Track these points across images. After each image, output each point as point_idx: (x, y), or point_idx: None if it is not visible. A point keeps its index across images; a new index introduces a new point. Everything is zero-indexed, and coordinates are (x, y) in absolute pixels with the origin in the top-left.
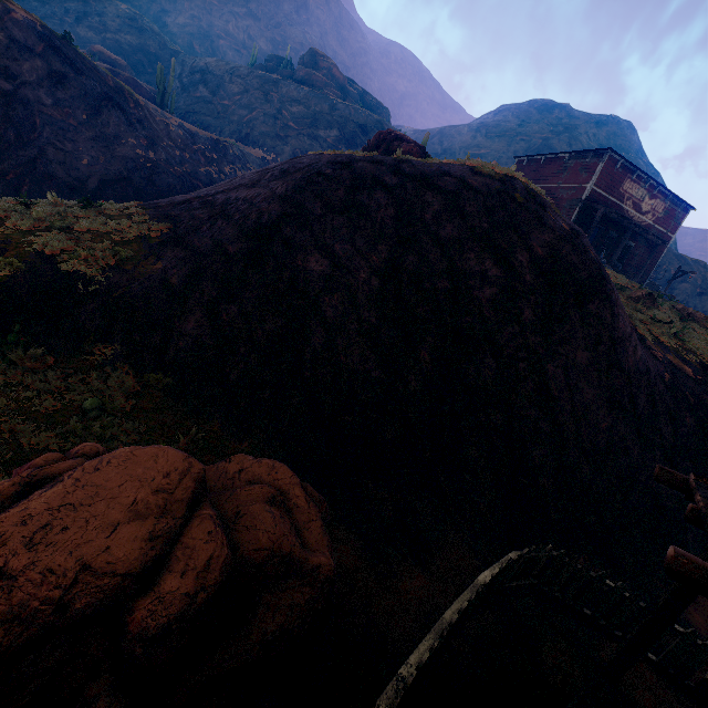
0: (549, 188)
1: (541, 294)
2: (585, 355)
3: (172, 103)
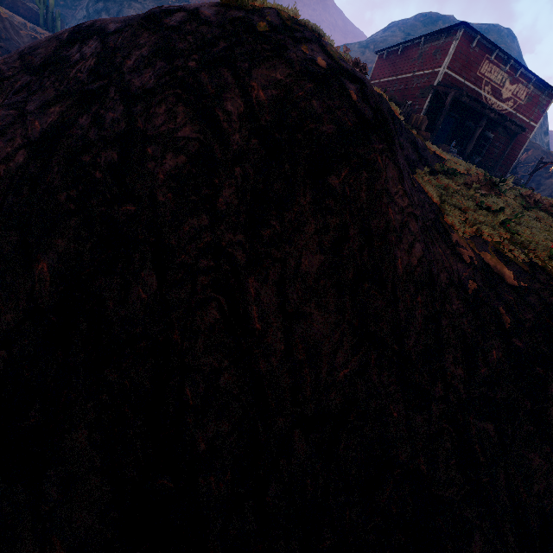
0: (404, 79)
1: (253, 163)
2: (317, 260)
3: (56, 23)
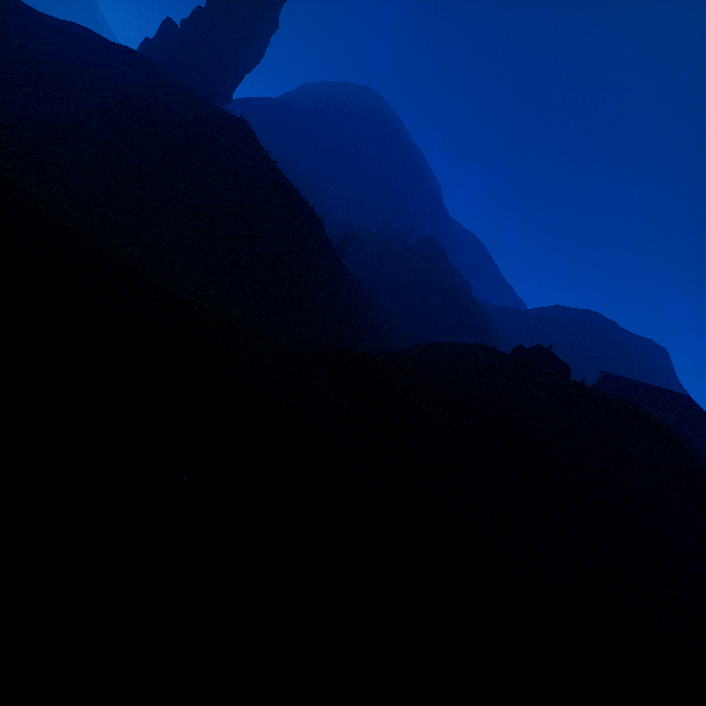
0: None
1: None
2: None
3: (343, 257)
